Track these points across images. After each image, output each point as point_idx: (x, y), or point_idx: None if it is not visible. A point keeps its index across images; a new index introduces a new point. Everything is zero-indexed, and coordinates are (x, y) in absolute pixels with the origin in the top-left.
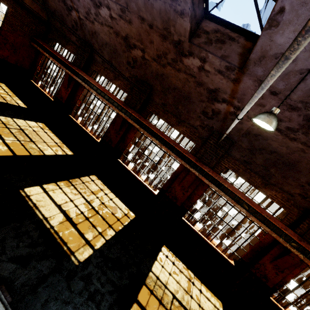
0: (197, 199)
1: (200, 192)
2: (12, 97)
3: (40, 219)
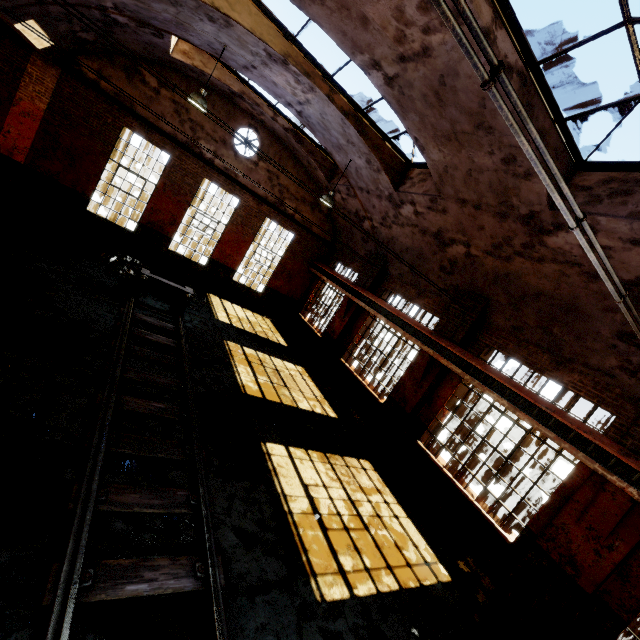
0: None
1: None
2: (274, 333)
3: (277, 493)
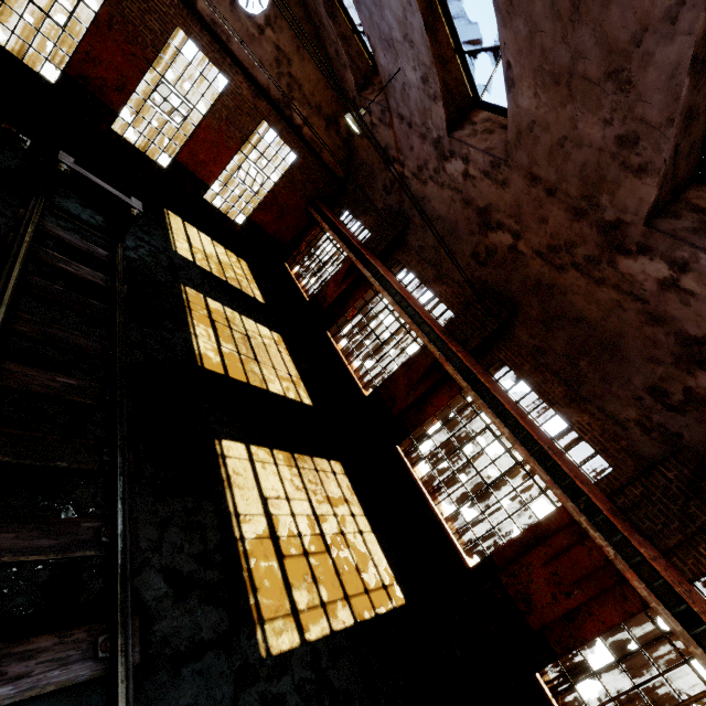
0: (598, 634)
1: (610, 613)
2: (250, 282)
3: (228, 511)
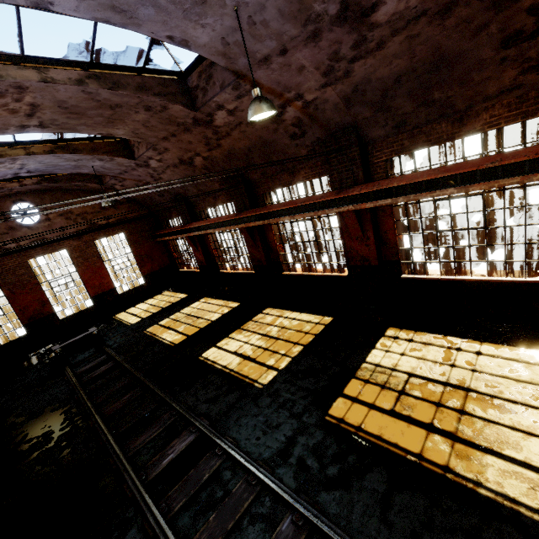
0: (395, 235)
1: (388, 223)
2: (174, 296)
3: (220, 369)
